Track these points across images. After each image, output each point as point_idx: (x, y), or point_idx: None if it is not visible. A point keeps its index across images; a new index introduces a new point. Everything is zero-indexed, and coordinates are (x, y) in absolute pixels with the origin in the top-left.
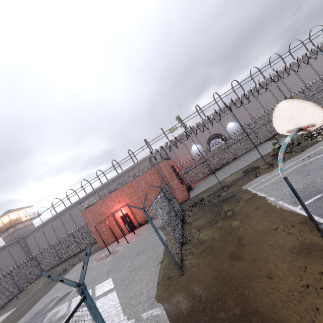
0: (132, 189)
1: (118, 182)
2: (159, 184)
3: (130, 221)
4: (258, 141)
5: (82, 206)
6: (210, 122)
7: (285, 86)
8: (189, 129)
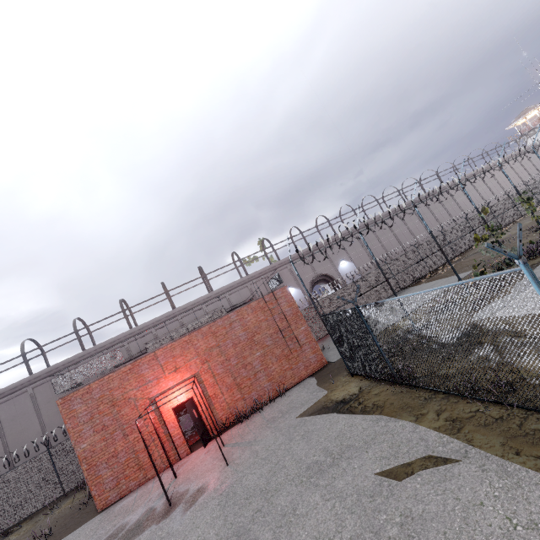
0: (214, 339)
1: (127, 349)
2: (272, 333)
3: (199, 418)
4: (397, 285)
5: (64, 379)
6: (390, 218)
7: (407, 227)
8: (283, 260)
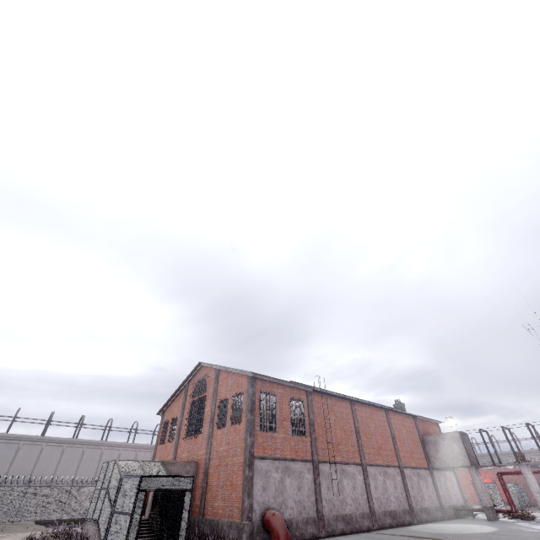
0: (495, 475)
1: None
2: (519, 483)
3: None
4: None
5: None
6: None
7: None
8: None
